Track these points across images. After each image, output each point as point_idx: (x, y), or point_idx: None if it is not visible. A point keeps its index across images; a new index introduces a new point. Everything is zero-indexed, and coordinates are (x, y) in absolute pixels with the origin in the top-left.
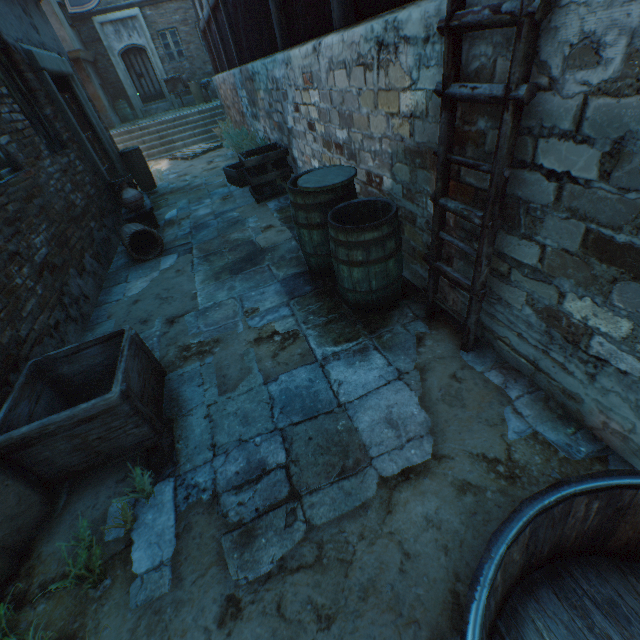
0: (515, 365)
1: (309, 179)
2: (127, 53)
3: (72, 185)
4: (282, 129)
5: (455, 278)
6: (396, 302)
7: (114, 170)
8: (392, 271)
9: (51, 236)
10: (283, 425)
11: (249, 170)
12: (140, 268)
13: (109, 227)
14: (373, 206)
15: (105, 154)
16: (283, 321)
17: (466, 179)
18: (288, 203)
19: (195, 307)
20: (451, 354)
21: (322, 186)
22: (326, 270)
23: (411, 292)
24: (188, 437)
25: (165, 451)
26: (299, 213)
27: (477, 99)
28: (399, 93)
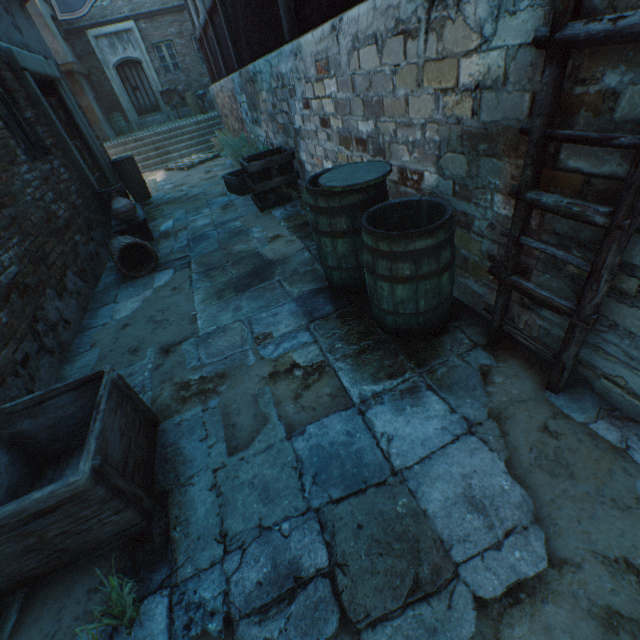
0: (632, 414)
1: (333, 177)
2: (122, 66)
3: (54, 194)
4: (287, 131)
5: (544, 297)
6: (444, 325)
7: (105, 180)
8: (445, 288)
9: (24, 252)
10: (319, 503)
11: (252, 176)
12: (131, 286)
13: (98, 240)
14: (415, 207)
15: (95, 163)
16: (303, 350)
17: (569, 163)
18: (296, 211)
19: (195, 332)
20: (533, 395)
21: (352, 184)
22: (351, 286)
23: (460, 312)
24: (188, 520)
25: (156, 543)
26: (320, 218)
27: (624, 34)
28: (459, 59)
